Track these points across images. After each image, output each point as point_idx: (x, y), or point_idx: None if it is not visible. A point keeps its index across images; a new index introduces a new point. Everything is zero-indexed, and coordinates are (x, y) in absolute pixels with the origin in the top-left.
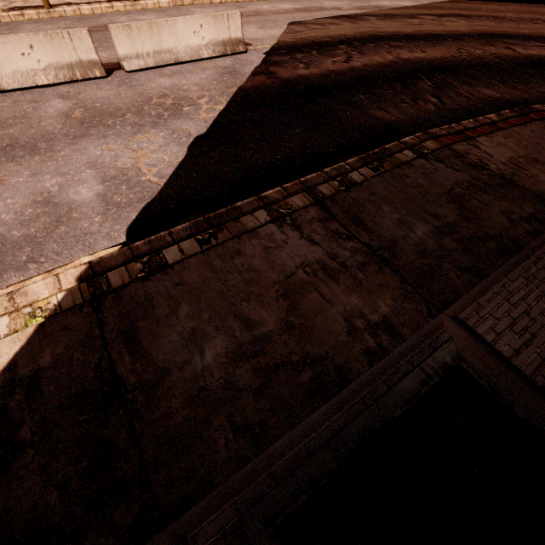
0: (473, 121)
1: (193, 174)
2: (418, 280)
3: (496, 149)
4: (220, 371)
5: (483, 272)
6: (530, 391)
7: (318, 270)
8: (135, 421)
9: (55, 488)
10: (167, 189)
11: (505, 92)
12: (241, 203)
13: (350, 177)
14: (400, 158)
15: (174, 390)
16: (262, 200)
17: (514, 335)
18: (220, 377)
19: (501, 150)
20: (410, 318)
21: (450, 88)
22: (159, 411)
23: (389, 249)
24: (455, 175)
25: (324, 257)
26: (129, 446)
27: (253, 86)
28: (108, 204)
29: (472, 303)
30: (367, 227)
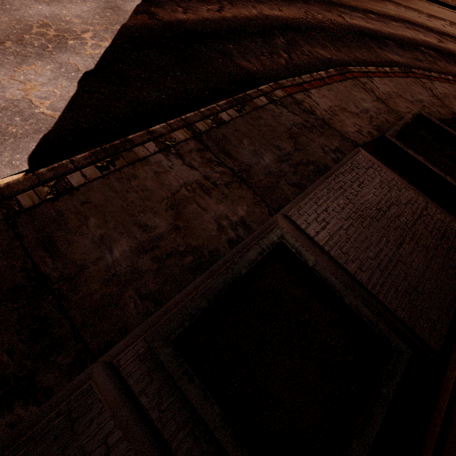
0: (310, 76)
1: (87, 109)
2: (264, 193)
3: (322, 99)
4: (126, 262)
5: (304, 186)
6: (322, 254)
7: (196, 188)
8: (63, 301)
9: (5, 352)
10: (62, 122)
11: (334, 54)
12: (133, 136)
13: (220, 117)
14: (257, 103)
15: (92, 278)
16: (151, 134)
17: (317, 223)
18: (127, 266)
19: (325, 100)
20: (257, 217)
21: (297, 46)
22: (82, 293)
23: (246, 172)
24: (293, 118)
25: (201, 178)
26: (61, 318)
27: (136, 25)
28: (4, 135)
29: (295, 206)
30: (232, 156)
